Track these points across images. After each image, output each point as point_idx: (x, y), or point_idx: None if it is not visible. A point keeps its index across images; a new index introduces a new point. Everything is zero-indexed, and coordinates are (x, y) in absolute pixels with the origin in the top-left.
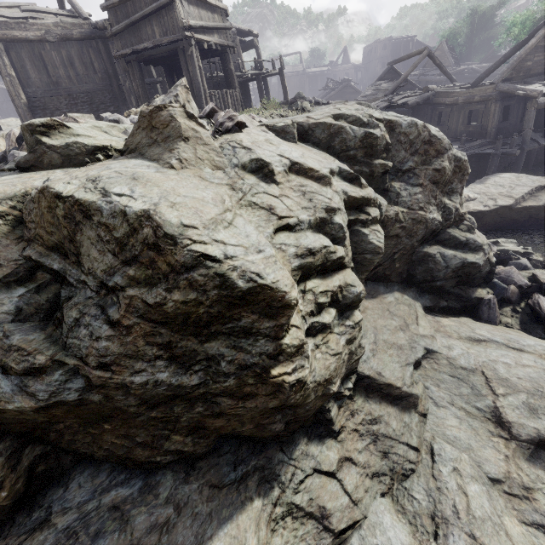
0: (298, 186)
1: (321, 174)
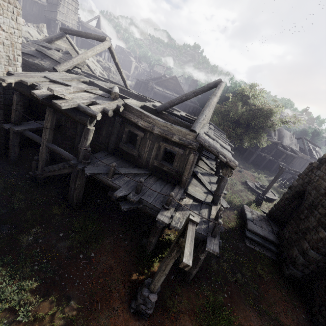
0: (26, 33)
1: (32, 35)
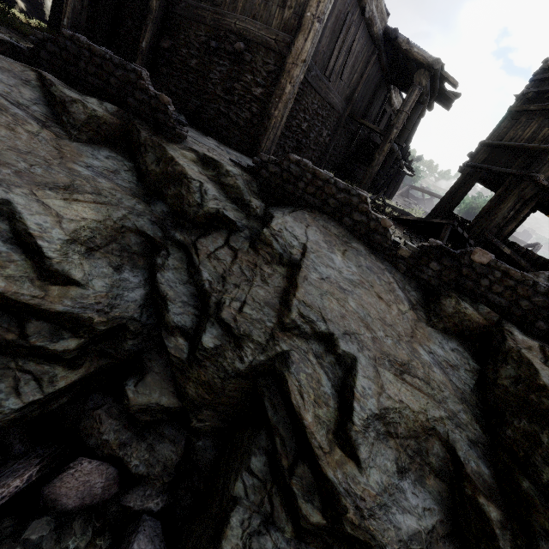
0: None
1: None
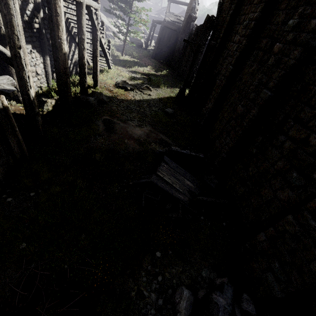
0: None
1: None
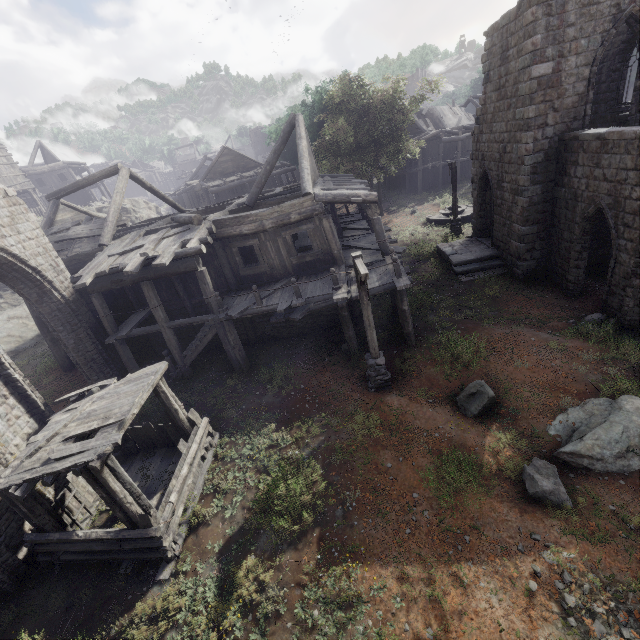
0: None
1: None
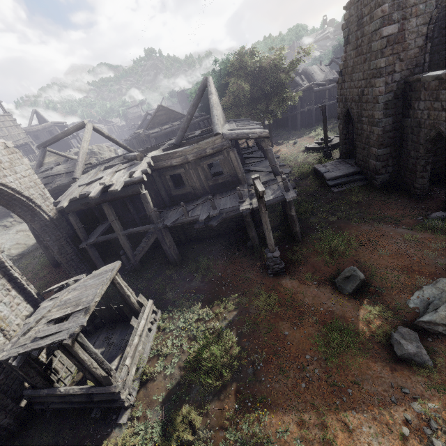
0: None
1: None
